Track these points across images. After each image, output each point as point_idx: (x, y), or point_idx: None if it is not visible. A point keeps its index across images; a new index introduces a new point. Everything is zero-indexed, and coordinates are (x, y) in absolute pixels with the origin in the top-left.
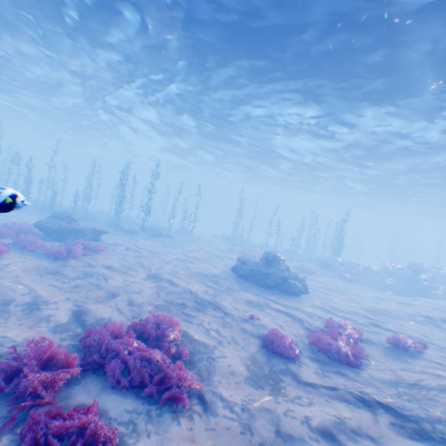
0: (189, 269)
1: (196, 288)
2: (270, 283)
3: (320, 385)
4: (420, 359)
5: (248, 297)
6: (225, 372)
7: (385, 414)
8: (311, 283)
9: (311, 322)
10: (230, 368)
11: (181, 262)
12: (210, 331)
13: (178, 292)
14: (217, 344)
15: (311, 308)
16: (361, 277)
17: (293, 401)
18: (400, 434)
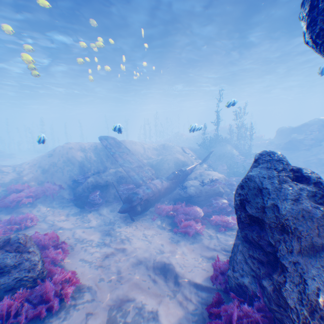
0: None
1: None
2: None
3: None
4: None
5: None
6: None
7: None
8: None
9: None
10: None
11: None
12: None
13: None
14: None
15: None
16: None
17: None
18: None
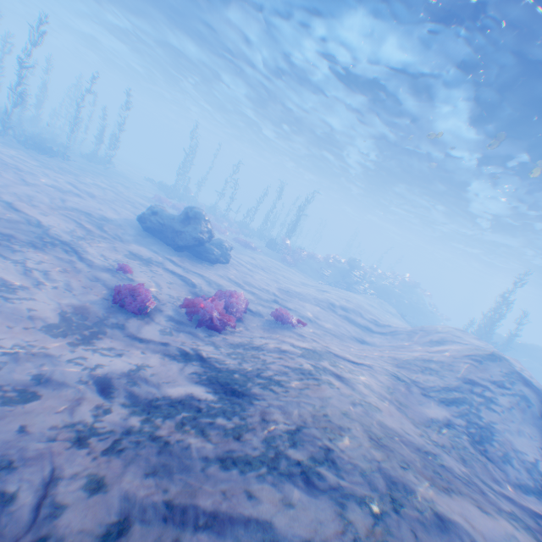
0: (65, 203)
1: (55, 226)
2: (181, 244)
3: (153, 341)
4: (289, 331)
5: (139, 252)
6: (16, 317)
7: (195, 366)
8: (243, 258)
9: (206, 289)
10: (30, 314)
11: (58, 192)
12: (33, 273)
13: (14, 222)
14: (33, 288)
15: (219, 278)
16: (302, 264)
17: (98, 351)
18: (191, 380)
